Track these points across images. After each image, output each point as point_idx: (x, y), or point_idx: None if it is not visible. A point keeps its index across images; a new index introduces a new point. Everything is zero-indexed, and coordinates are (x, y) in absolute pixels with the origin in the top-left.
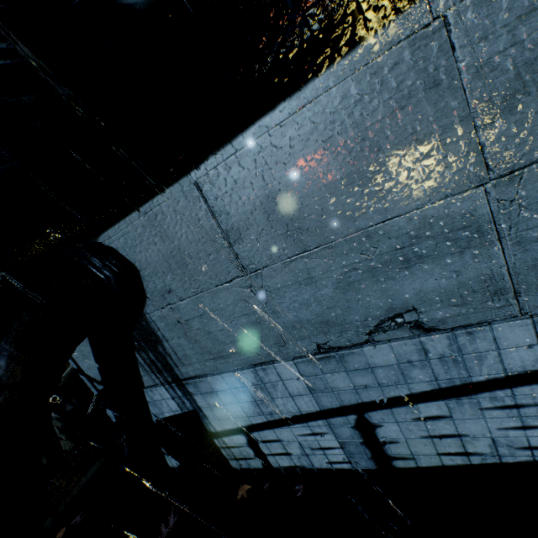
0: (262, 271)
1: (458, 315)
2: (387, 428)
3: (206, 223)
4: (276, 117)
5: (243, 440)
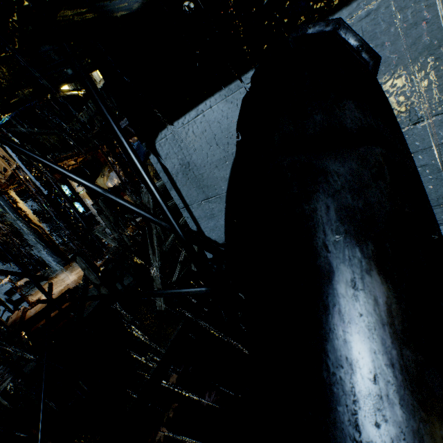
0: None
1: None
2: None
3: None
4: None
5: None
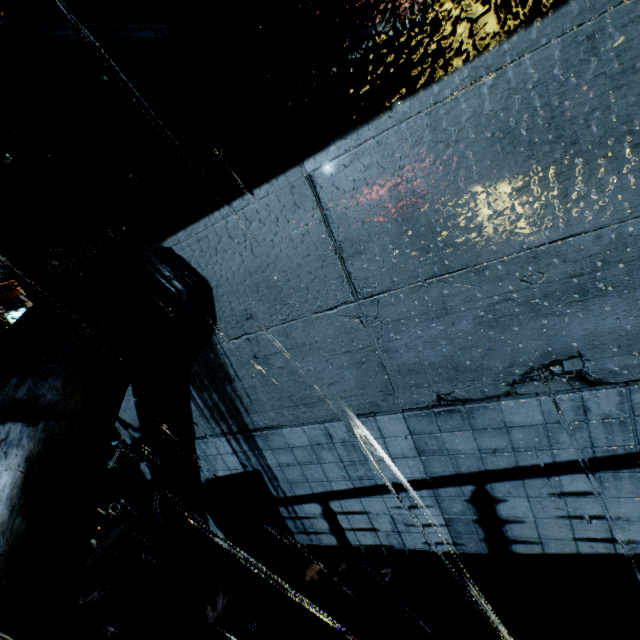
0: (380, 296)
1: (638, 366)
2: (512, 504)
3: (314, 230)
4: (437, 92)
5: (317, 510)
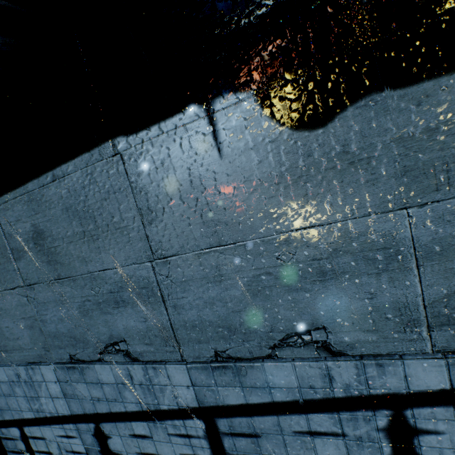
0: (35, 286)
1: (150, 352)
2: (115, 440)
3: (0, 239)
4: (40, 181)
5: (18, 433)
